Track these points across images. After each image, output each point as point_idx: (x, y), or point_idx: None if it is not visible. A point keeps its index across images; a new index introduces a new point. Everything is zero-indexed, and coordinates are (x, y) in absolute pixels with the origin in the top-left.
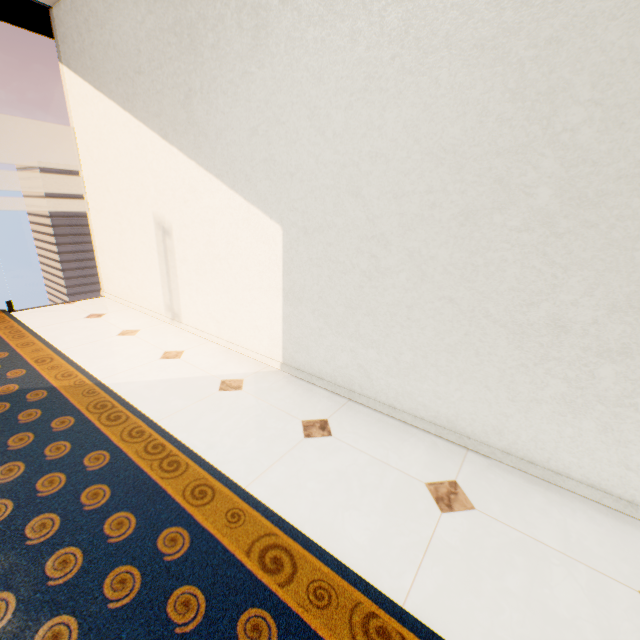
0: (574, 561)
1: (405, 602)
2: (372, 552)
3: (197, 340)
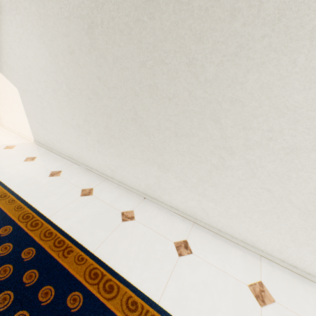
0: (73, 185)
1: (18, 192)
2: (18, 184)
3: (8, 132)
